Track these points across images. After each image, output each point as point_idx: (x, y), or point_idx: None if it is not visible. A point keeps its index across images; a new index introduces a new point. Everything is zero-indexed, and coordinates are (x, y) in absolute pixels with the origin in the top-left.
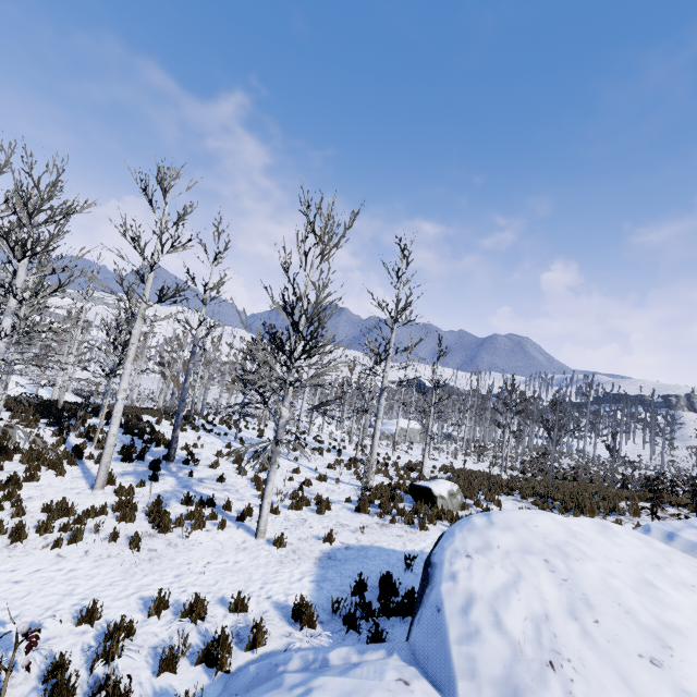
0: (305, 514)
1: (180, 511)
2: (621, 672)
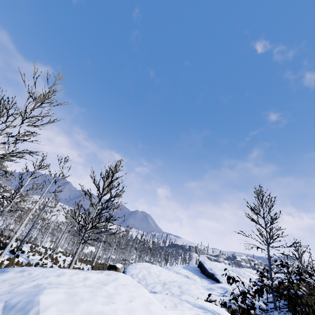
0: None
1: None
2: (153, 279)
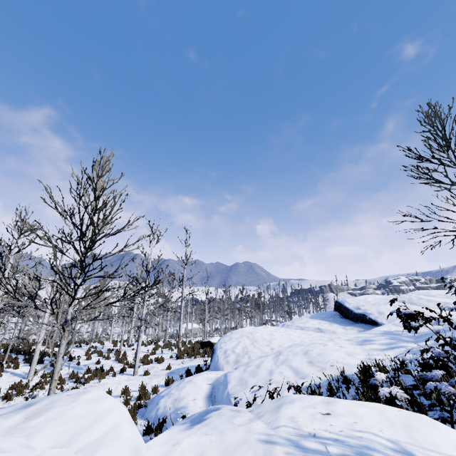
0: (152, 365)
1: (86, 376)
2: (260, 349)
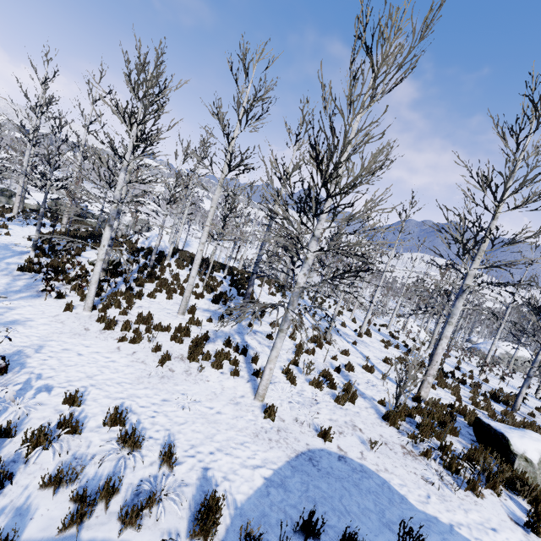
0: (322, 396)
1: (218, 349)
2: None
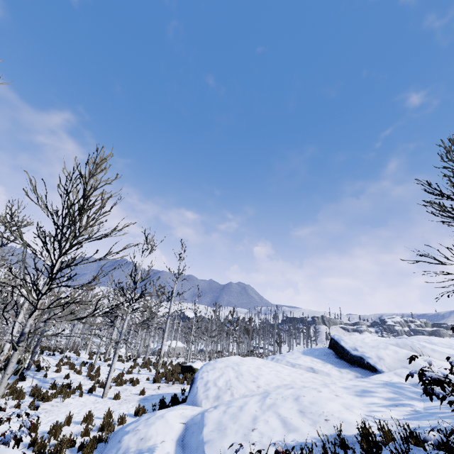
0: (125, 387)
1: (49, 392)
2: (245, 385)
